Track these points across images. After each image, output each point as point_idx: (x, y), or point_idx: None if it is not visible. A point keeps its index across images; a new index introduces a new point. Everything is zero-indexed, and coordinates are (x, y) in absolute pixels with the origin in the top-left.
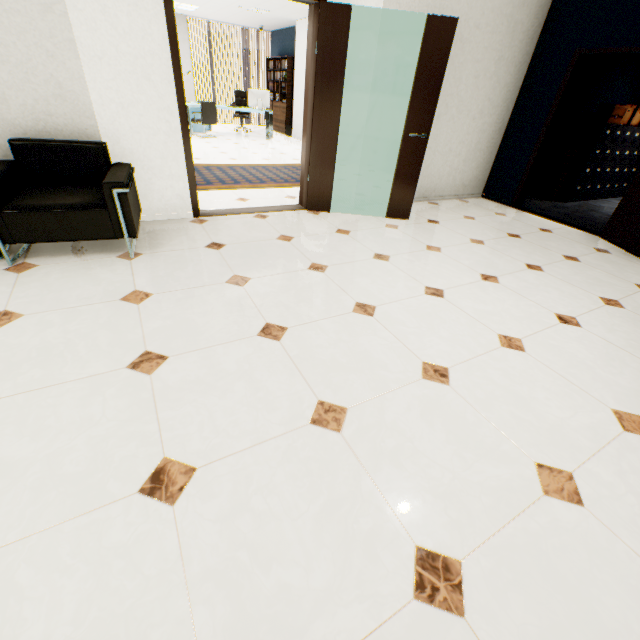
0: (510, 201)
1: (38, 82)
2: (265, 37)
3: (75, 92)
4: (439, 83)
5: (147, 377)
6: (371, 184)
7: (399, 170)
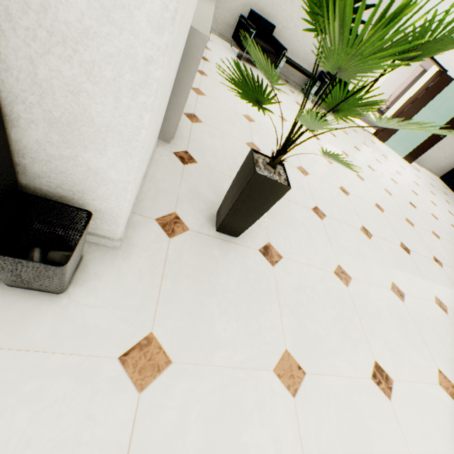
0: (451, 186)
1: None
2: None
3: None
4: None
5: (358, 151)
6: (404, 143)
7: (422, 143)
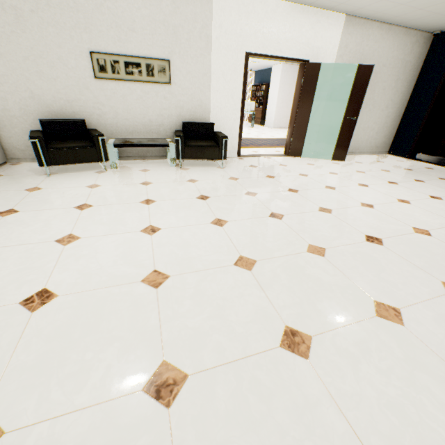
0: (406, 155)
1: (195, 101)
2: (251, 74)
3: (205, 104)
4: (363, 93)
5: (253, 197)
6: (322, 144)
7: (340, 135)
